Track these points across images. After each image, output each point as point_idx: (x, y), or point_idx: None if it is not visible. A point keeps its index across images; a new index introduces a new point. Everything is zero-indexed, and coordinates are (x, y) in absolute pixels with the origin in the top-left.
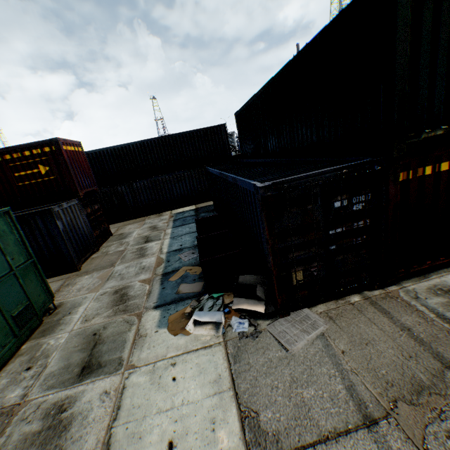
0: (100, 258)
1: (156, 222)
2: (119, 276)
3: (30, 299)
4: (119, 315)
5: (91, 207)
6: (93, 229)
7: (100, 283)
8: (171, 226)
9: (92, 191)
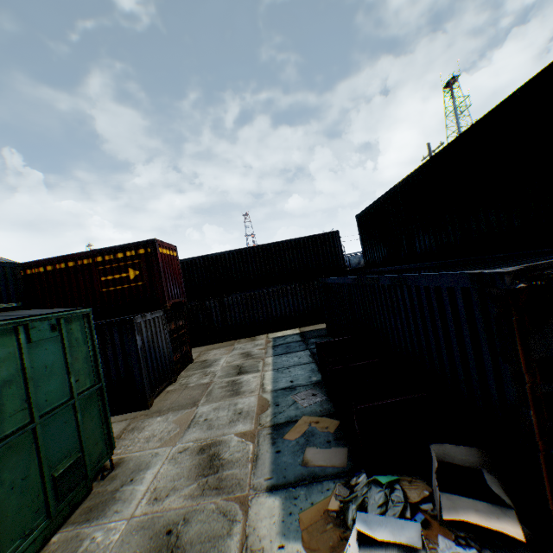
0: (177, 392)
1: (249, 348)
2: (204, 422)
3: (83, 448)
4: (209, 495)
5: (174, 322)
6: (173, 351)
7: (177, 431)
8: (271, 353)
9: (178, 303)
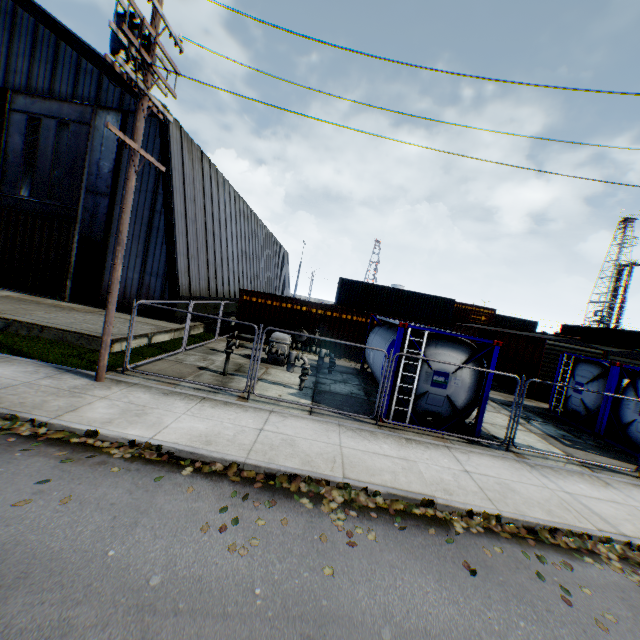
0: None
1: None
2: None
3: None
4: None
5: None
6: None
7: None
8: None
9: None
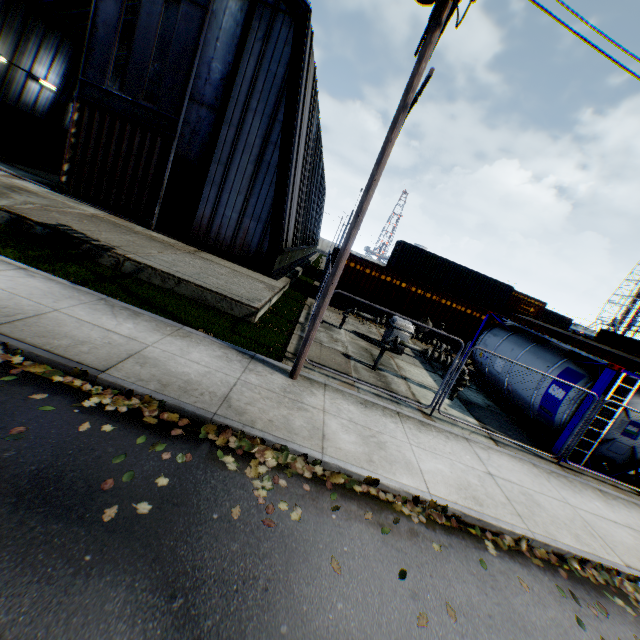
0: None
1: None
2: None
3: None
4: None
5: None
6: None
7: None
8: None
9: None
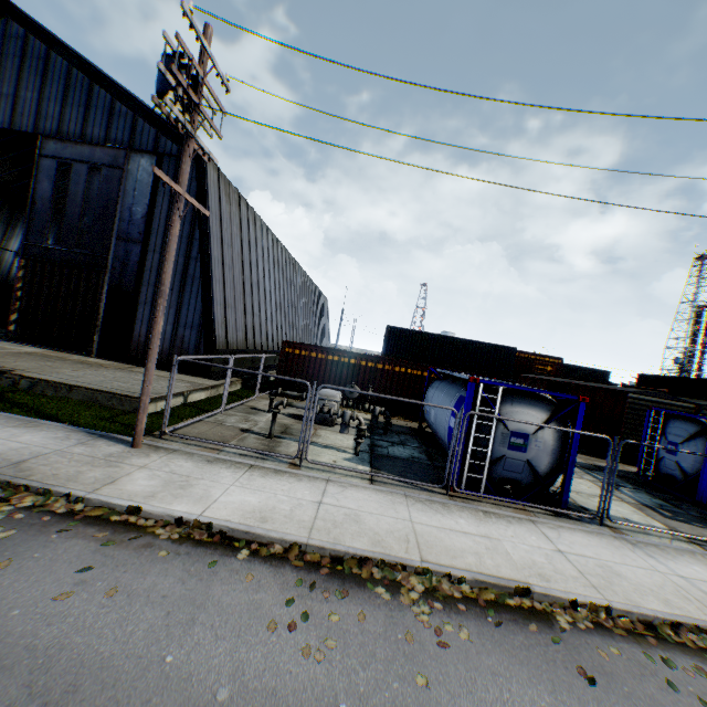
0: None
1: None
2: None
3: None
4: None
5: None
6: None
7: None
8: None
9: None
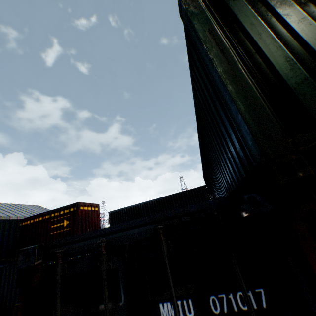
0: None
1: None
2: None
3: None
4: None
5: None
6: None
7: None
8: None
9: None
